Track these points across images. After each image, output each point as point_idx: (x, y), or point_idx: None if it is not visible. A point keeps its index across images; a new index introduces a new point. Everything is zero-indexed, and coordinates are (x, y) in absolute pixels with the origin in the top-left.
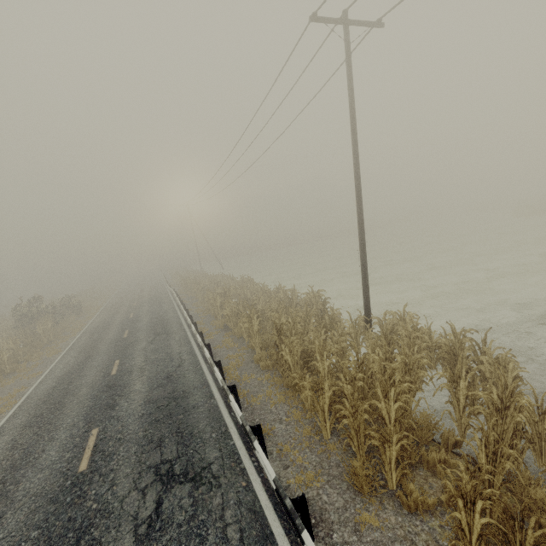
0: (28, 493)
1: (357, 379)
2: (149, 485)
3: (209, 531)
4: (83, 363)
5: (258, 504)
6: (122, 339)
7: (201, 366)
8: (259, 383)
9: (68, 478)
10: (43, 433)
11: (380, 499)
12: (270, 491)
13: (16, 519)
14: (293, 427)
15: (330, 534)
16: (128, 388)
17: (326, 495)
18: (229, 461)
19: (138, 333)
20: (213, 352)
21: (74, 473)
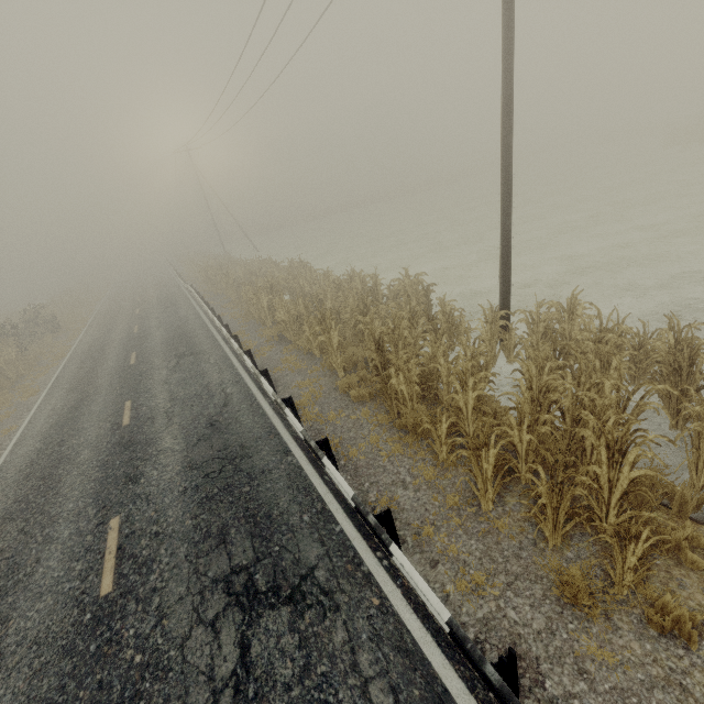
0: (25, 639)
1: (539, 423)
2: (221, 615)
3: (339, 694)
4: (76, 410)
5: (408, 638)
6: (129, 367)
7: (259, 403)
8: (355, 424)
9: (86, 608)
10: (34, 530)
11: (603, 612)
12: (420, 611)
13: (12, 690)
14: (426, 494)
15: (540, 681)
16: (153, 446)
17: (512, 609)
18: (342, 561)
19: (151, 356)
20: (272, 379)
21: (94, 598)
